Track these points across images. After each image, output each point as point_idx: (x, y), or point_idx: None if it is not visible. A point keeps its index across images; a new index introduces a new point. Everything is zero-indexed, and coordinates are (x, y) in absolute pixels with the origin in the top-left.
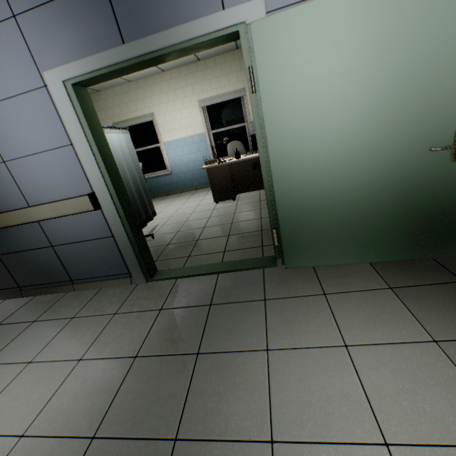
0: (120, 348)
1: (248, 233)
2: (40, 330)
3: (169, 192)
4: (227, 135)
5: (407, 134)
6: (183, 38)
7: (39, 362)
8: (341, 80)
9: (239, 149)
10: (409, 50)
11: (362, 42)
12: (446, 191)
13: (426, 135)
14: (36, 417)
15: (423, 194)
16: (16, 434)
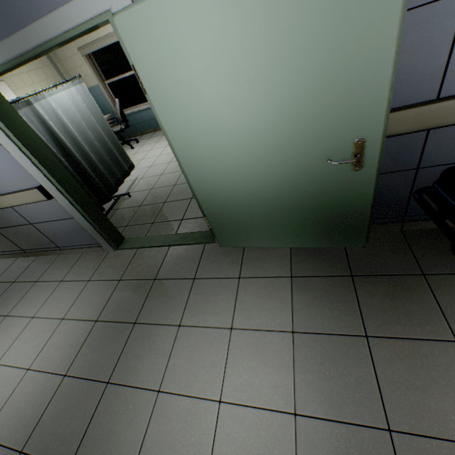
0: (88, 312)
1: None
2: (40, 290)
3: (156, 128)
4: None
5: (305, 143)
6: (52, 34)
7: (39, 318)
8: (228, 86)
9: None
10: (294, 51)
11: (240, 41)
12: (349, 196)
13: (325, 145)
14: (36, 358)
15: (328, 197)
16: (25, 368)
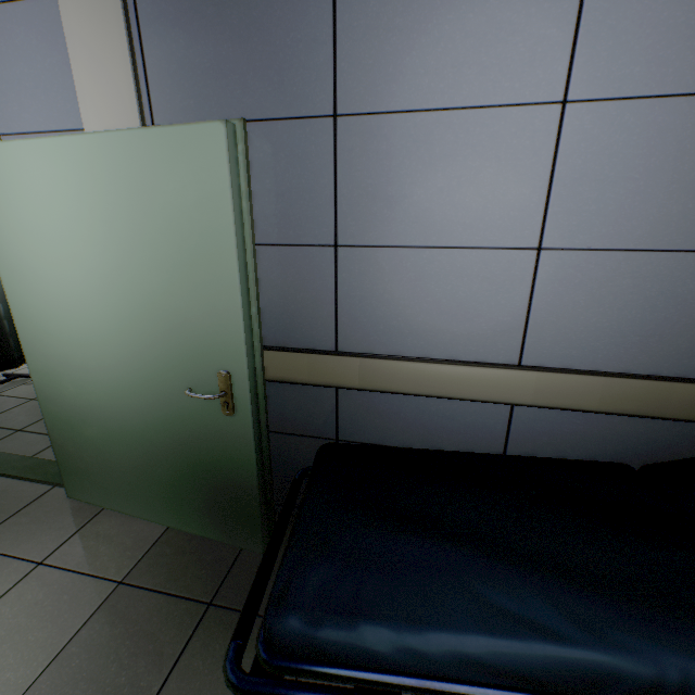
0: None
1: None
2: None
3: None
4: None
5: (166, 357)
6: None
7: None
8: (77, 257)
9: None
10: (143, 242)
11: (89, 213)
12: (229, 454)
13: (188, 367)
14: None
15: (204, 448)
16: None
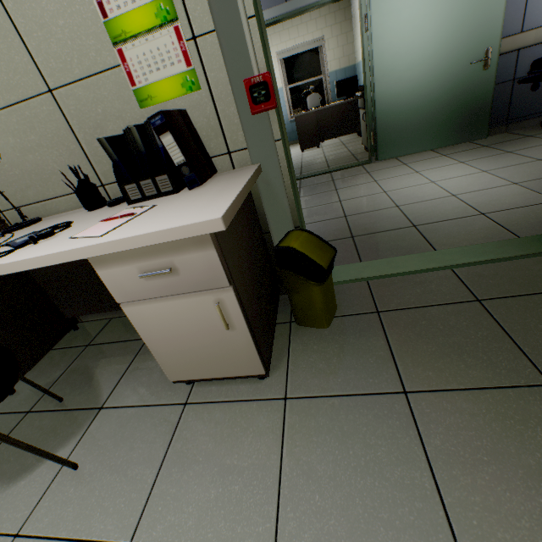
0: None
1: (342, 158)
2: None
3: None
4: (304, 89)
5: (458, 54)
6: None
7: None
8: (421, 21)
9: (318, 102)
10: (460, 0)
11: None
12: (480, 92)
13: (468, 55)
14: None
15: (467, 95)
16: None
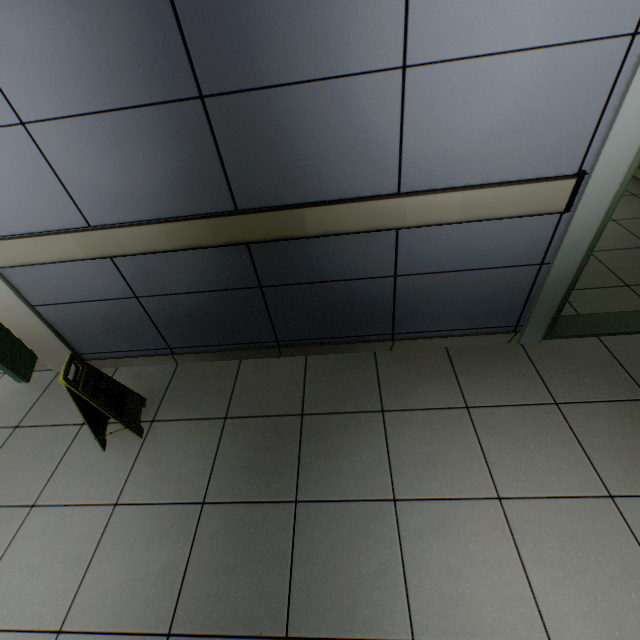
0: None
1: (627, 250)
2: (424, 430)
3: None
4: None
5: None
6: None
7: (521, 499)
8: None
9: None
10: None
11: None
12: None
13: None
14: None
15: None
16: None
